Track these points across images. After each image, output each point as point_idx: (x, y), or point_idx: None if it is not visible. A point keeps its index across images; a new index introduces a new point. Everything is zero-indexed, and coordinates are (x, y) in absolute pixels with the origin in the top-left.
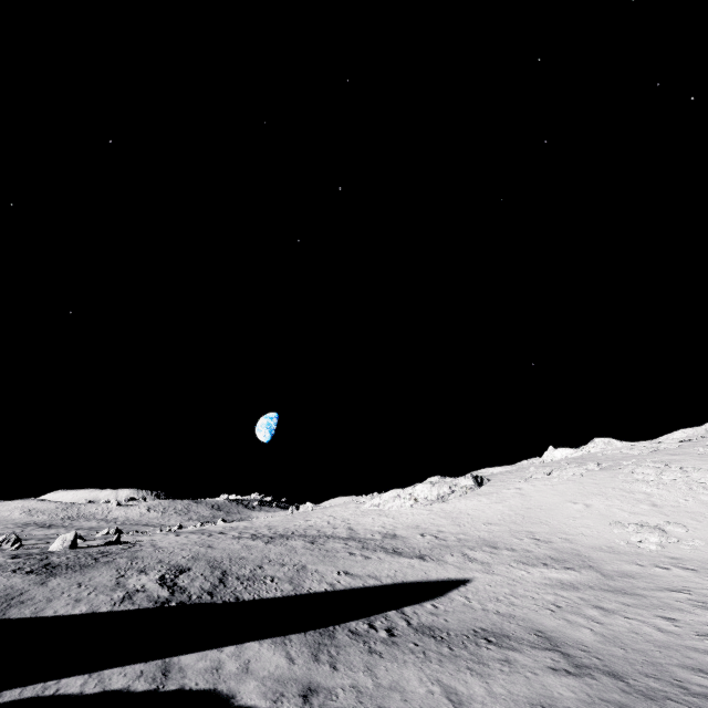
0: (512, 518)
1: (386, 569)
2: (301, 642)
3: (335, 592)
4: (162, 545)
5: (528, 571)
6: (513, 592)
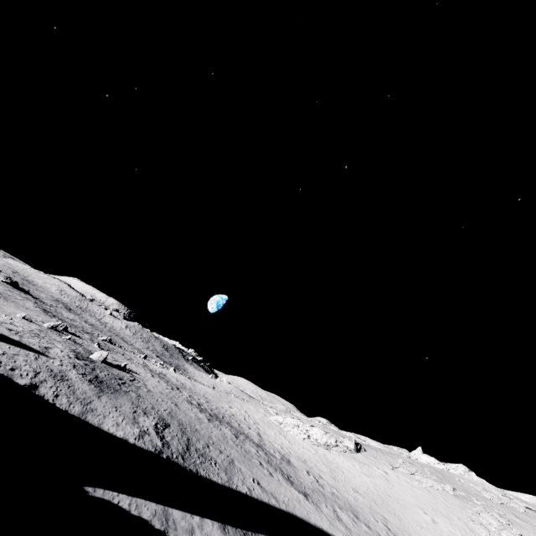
0: (374, 496)
1: (283, 493)
2: (234, 535)
3: (252, 498)
4: (150, 388)
5: None
6: None
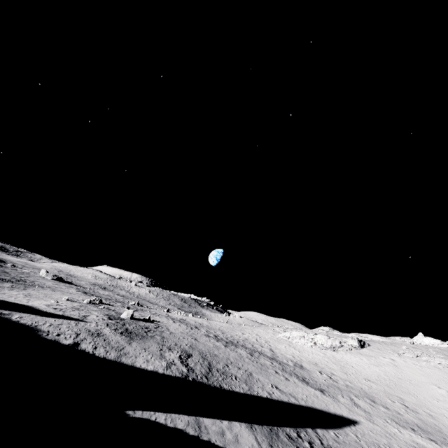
0: (387, 382)
1: (300, 392)
2: (261, 432)
3: (273, 400)
4: (172, 330)
5: (399, 430)
6: (390, 444)
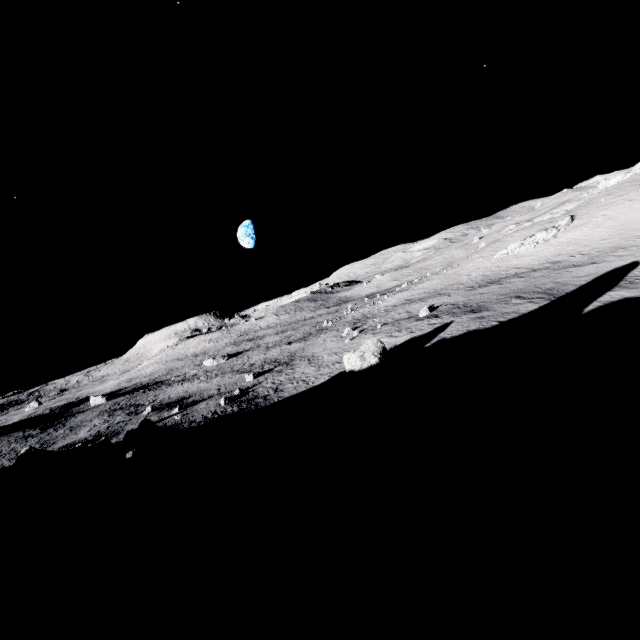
0: (617, 233)
1: (589, 271)
2: (618, 289)
3: (591, 281)
4: (461, 300)
5: None
6: None
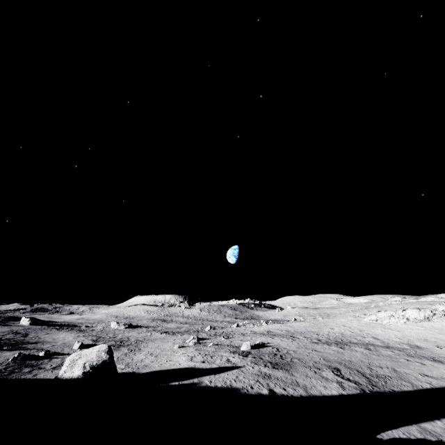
0: None
1: None
2: None
3: (439, 389)
4: (290, 349)
5: None
6: None
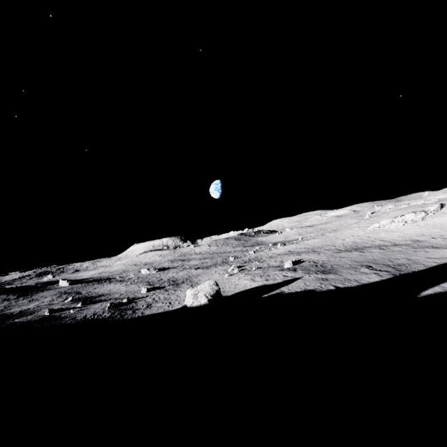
0: None
1: (445, 254)
2: None
3: (443, 264)
4: (323, 260)
5: None
6: None
